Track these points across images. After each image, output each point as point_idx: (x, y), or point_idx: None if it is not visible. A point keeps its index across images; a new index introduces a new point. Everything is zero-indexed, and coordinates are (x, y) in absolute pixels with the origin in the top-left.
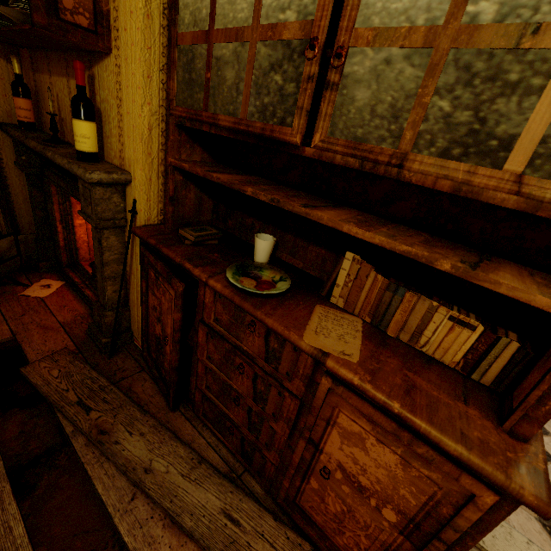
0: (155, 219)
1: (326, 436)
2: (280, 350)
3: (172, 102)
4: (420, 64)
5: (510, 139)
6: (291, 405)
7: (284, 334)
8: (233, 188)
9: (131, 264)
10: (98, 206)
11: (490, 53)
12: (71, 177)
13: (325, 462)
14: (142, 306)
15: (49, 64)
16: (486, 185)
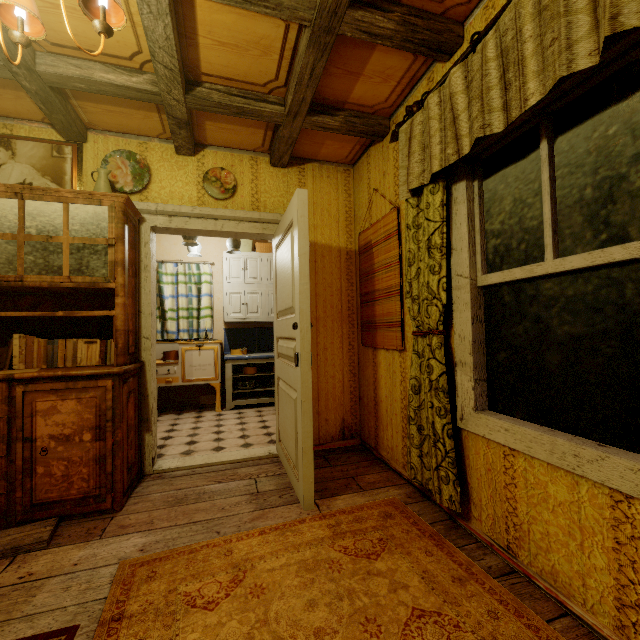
0: None
1: (35, 426)
2: None
3: None
4: (14, 245)
5: (61, 267)
6: (1, 424)
7: None
8: None
9: None
10: None
11: (41, 243)
12: None
13: (42, 444)
14: None
15: None
16: (60, 281)
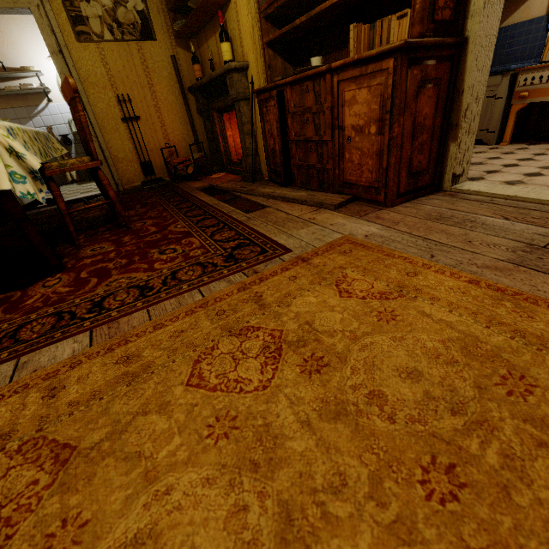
0: (263, 86)
1: (344, 116)
2: (319, 89)
3: (260, 5)
4: None
5: None
6: (328, 113)
7: (316, 71)
8: (291, 28)
9: (255, 122)
10: (236, 85)
11: None
12: (222, 95)
13: (347, 134)
14: (263, 140)
15: (206, 35)
16: None
